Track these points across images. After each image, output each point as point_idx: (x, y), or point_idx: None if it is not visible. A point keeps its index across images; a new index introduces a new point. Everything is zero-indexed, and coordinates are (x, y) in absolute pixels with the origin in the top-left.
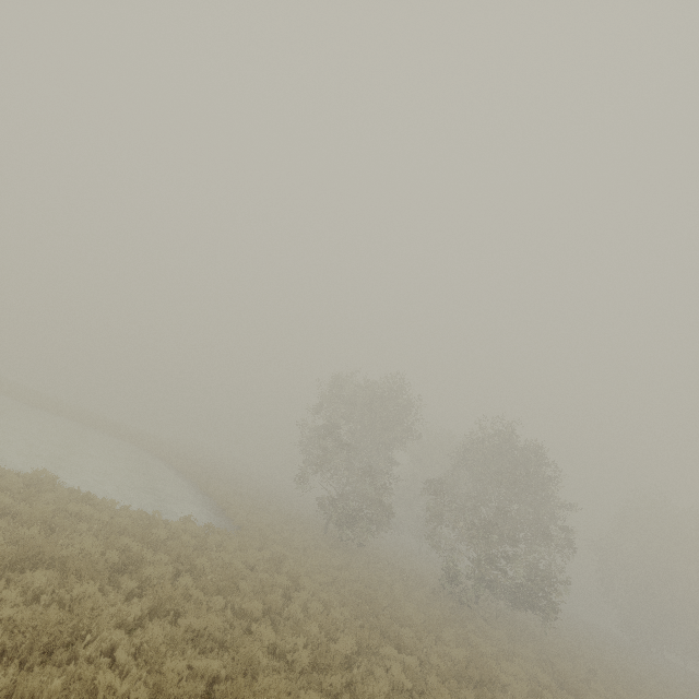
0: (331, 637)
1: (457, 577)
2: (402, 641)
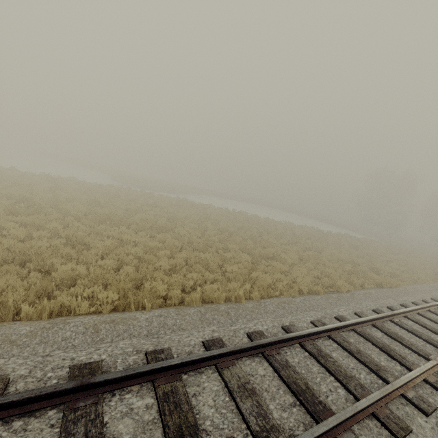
0: None
1: None
2: None
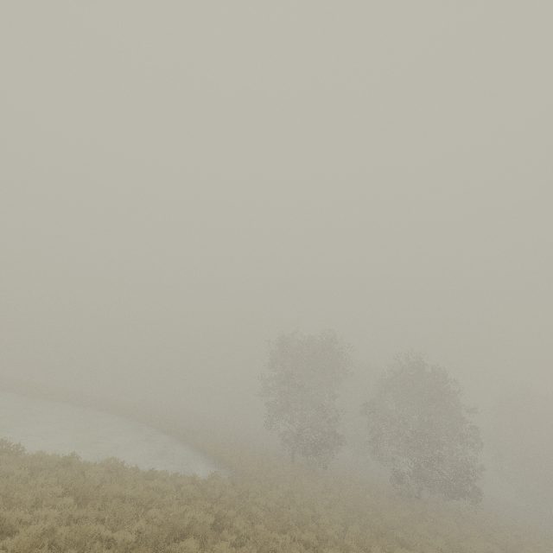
0: (363, 548)
1: (405, 481)
2: (404, 541)
